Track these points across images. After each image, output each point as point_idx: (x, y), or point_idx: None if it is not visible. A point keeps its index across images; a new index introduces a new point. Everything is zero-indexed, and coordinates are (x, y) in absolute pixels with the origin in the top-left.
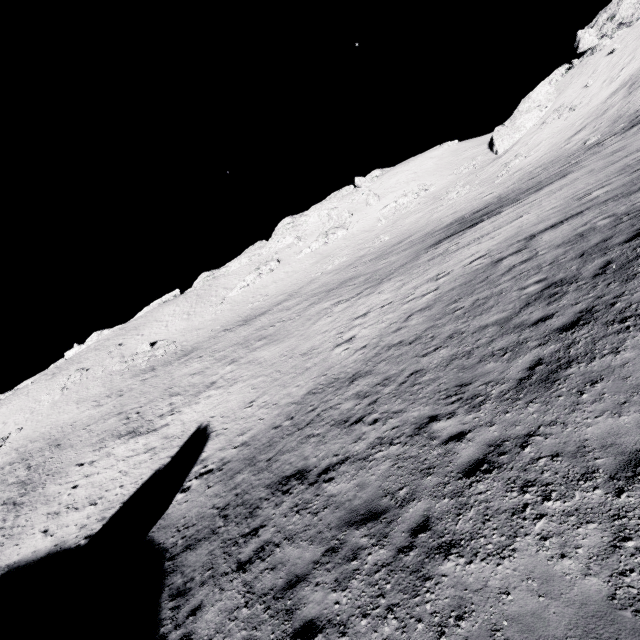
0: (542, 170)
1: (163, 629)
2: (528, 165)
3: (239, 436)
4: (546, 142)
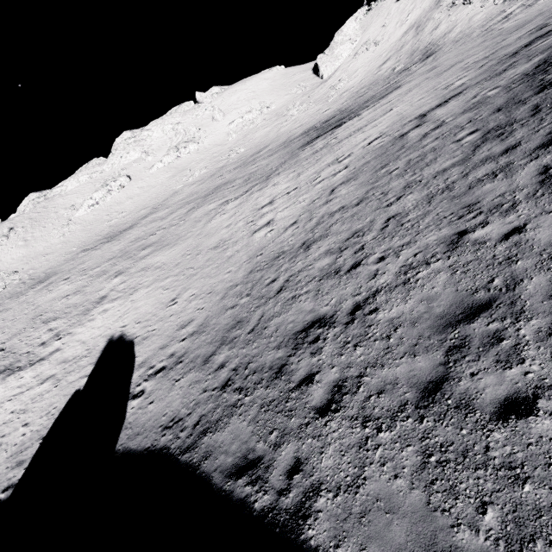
0: (367, 90)
1: (258, 504)
2: (352, 87)
3: (180, 330)
4: (362, 69)
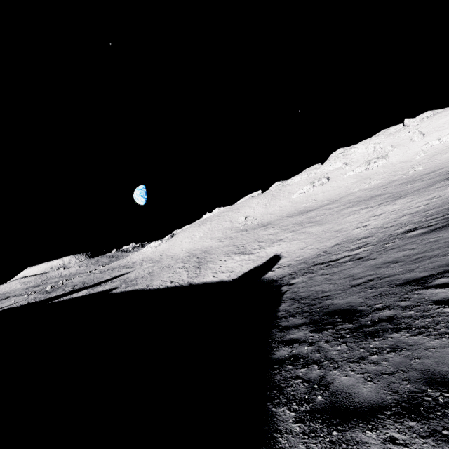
0: None
1: (278, 285)
2: None
3: (297, 258)
4: None
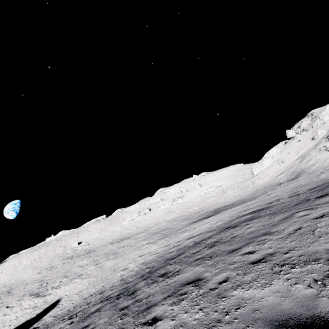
0: (260, 190)
1: None
2: (260, 185)
3: (60, 310)
4: (270, 175)
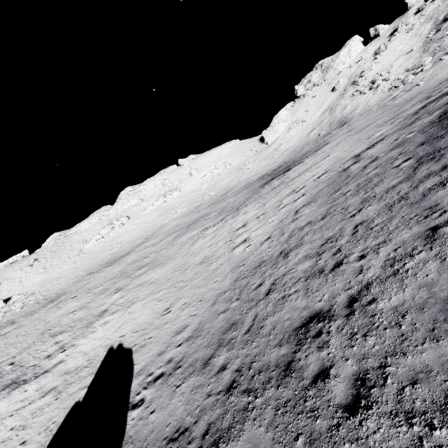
0: (302, 148)
1: None
2: (290, 148)
3: (176, 336)
4: (295, 137)
